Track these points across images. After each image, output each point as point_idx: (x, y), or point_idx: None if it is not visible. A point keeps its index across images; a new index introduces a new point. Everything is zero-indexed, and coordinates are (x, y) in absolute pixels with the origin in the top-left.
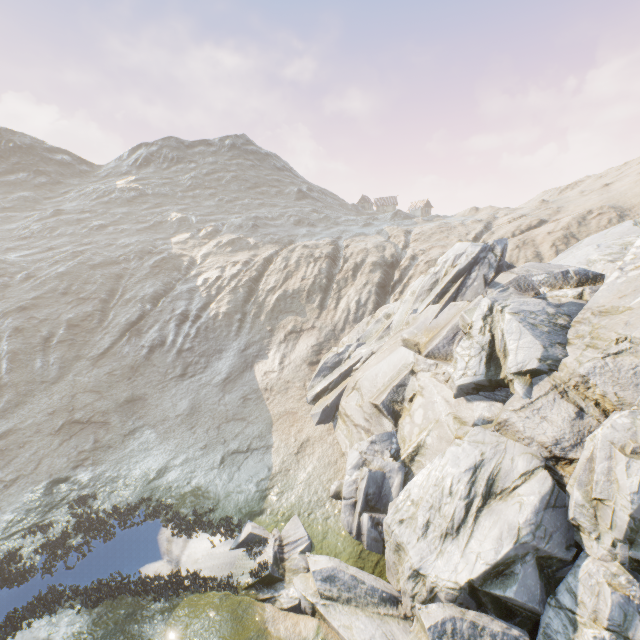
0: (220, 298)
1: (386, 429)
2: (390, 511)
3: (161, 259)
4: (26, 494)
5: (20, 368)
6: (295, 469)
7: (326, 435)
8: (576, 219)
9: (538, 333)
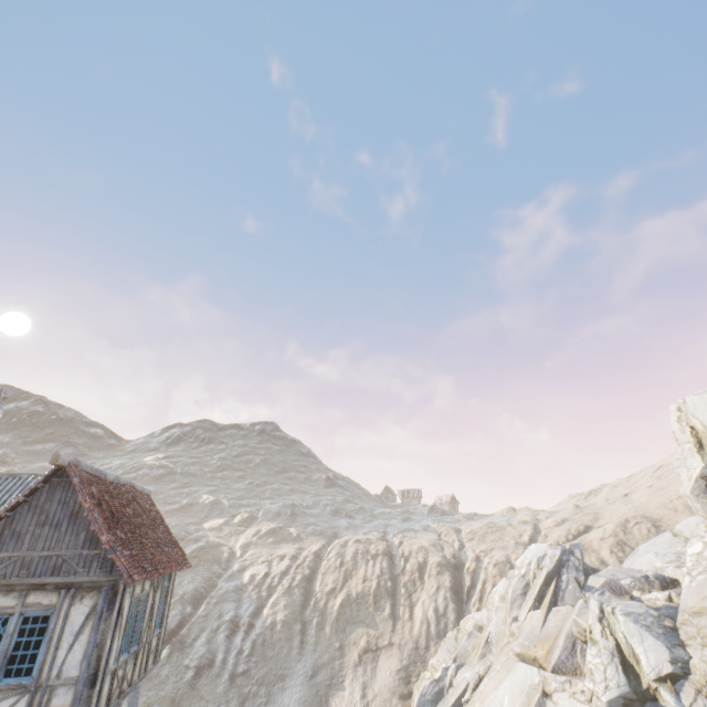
0: (274, 600)
1: None
2: None
3: (200, 547)
4: None
5: None
6: None
7: None
8: (618, 526)
9: (655, 634)
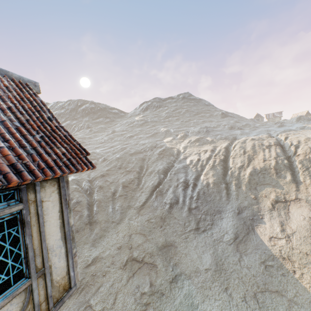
0: (205, 172)
1: None
2: None
3: (162, 150)
4: None
5: (102, 211)
6: None
7: None
8: None
9: None
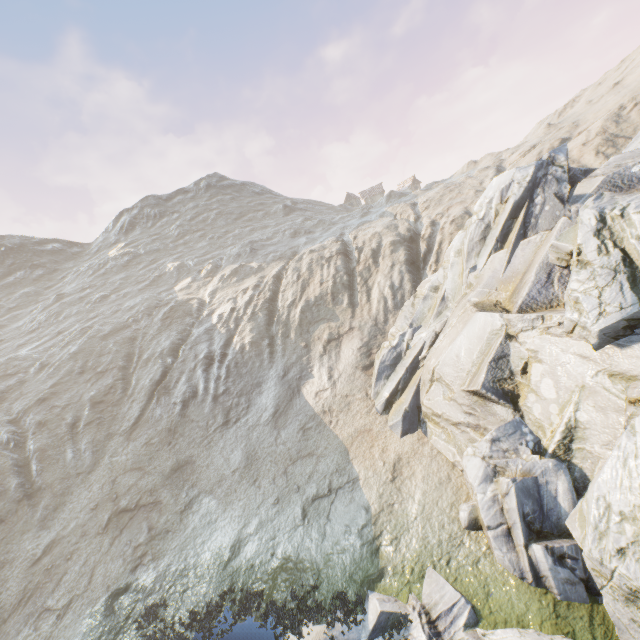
0: (241, 329)
1: (504, 418)
2: (588, 537)
3: (169, 309)
4: (84, 621)
5: (51, 465)
6: (399, 501)
7: (419, 447)
8: (609, 119)
9: None
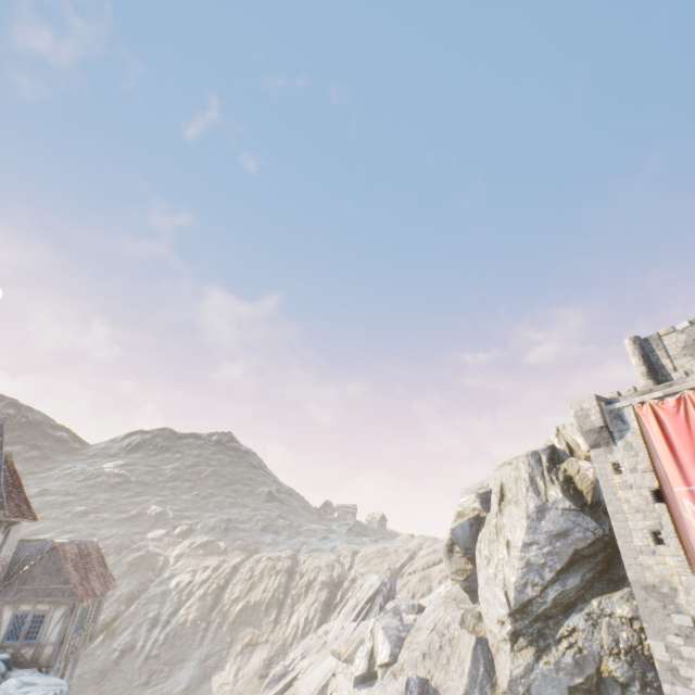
0: (190, 603)
1: None
2: None
3: (140, 556)
4: None
5: None
6: None
7: None
8: None
9: (391, 640)
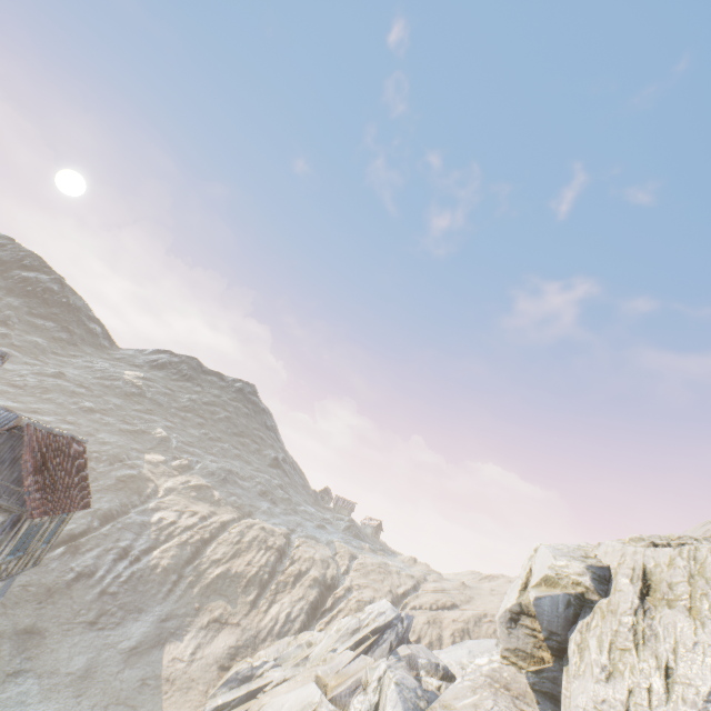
0: (167, 547)
1: None
2: None
3: (131, 475)
4: None
5: None
6: None
7: None
8: (475, 616)
9: (406, 706)
